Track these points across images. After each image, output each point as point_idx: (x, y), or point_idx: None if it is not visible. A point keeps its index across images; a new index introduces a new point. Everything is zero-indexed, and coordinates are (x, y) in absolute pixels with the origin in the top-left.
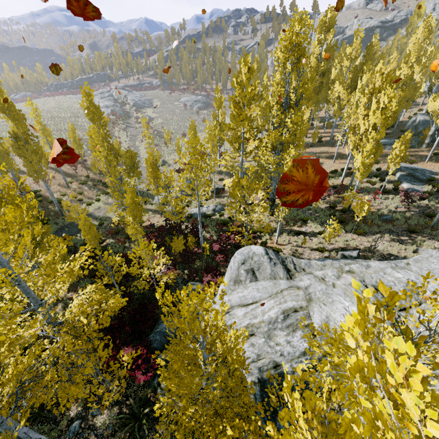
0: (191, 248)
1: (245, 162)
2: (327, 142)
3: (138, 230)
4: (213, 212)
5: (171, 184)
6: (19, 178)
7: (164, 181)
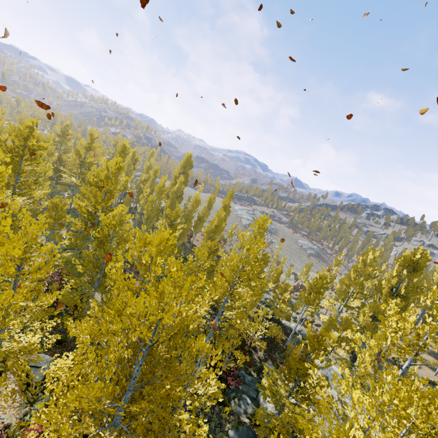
0: (276, 341)
1: (344, 312)
2: (434, 353)
3: (255, 304)
4: (298, 332)
5: (285, 291)
6: (192, 234)
7: (284, 287)
